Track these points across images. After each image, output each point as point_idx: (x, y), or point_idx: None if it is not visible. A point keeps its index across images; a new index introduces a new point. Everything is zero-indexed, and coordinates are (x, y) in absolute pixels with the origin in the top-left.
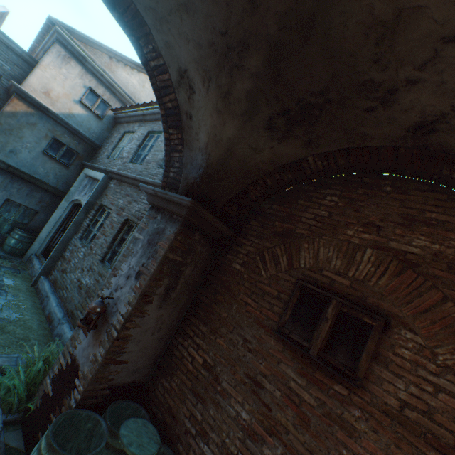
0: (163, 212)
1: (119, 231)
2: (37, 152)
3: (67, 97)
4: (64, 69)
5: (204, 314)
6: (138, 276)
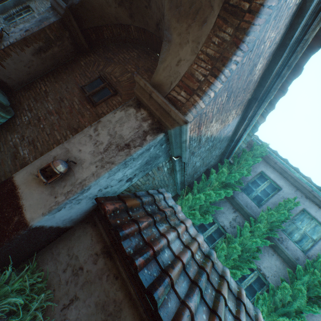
0: (55, 11)
1: None
2: None
3: None
4: None
5: (56, 75)
6: (27, 31)
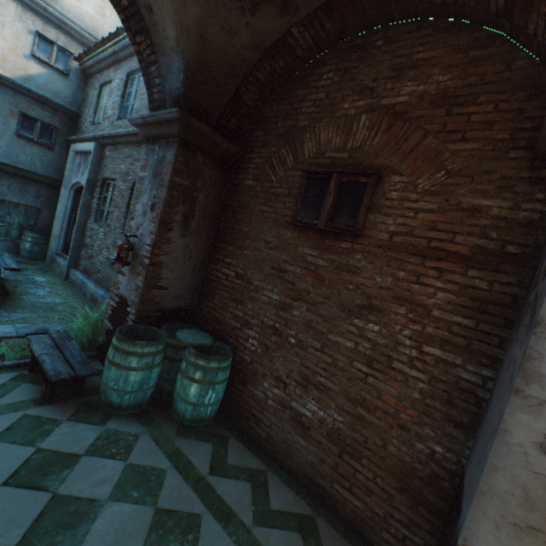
0: (159, 142)
1: (130, 198)
2: (9, 136)
3: (15, 53)
4: None
5: (228, 237)
6: (153, 209)
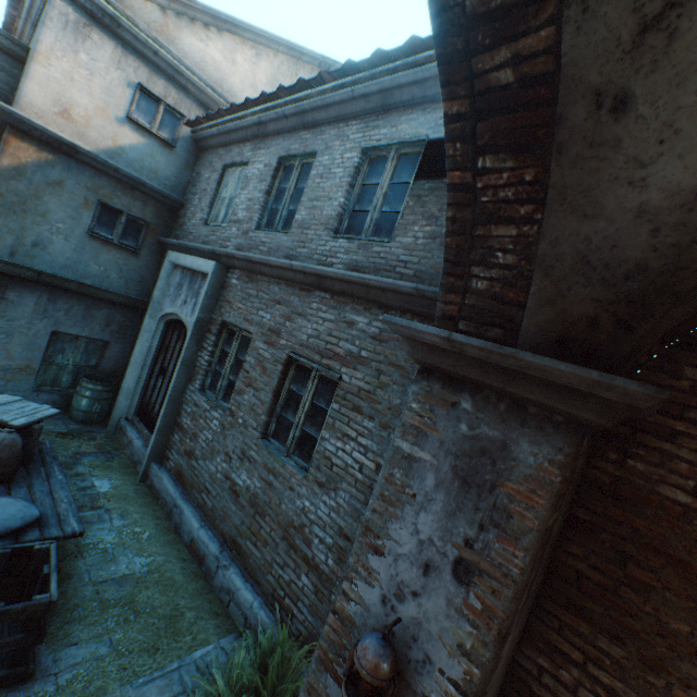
0: (475, 392)
1: (281, 379)
2: (78, 237)
3: (103, 115)
4: (82, 53)
5: (600, 611)
6: (466, 577)
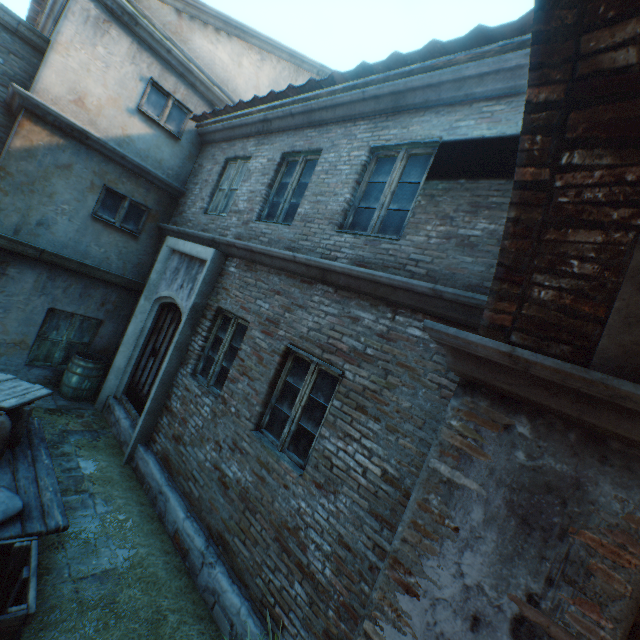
0: (535, 415)
1: (277, 370)
2: (82, 218)
3: (115, 105)
4: (100, 47)
5: None
6: None
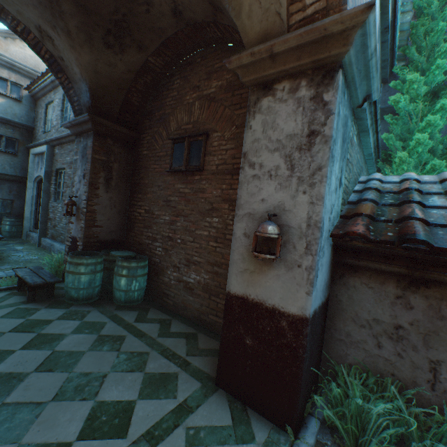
0: (83, 135)
1: None
2: None
3: None
4: None
5: (138, 189)
6: (85, 177)
